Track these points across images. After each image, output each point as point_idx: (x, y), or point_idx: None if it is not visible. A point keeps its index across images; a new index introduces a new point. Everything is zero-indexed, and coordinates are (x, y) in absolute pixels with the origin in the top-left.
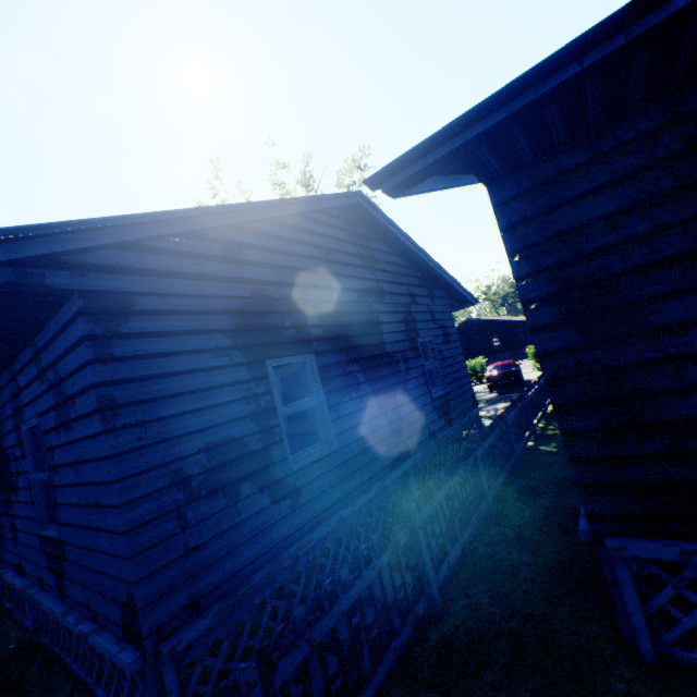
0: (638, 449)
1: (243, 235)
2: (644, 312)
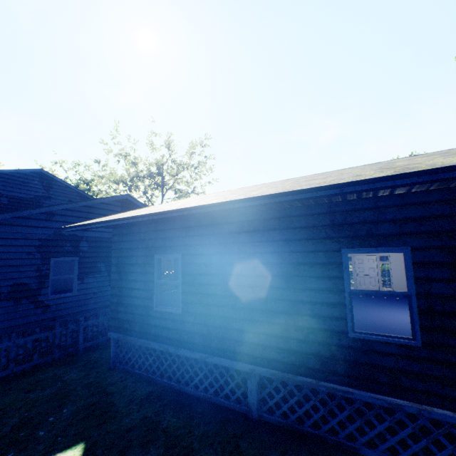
0: (121, 309)
1: (58, 210)
2: (128, 275)
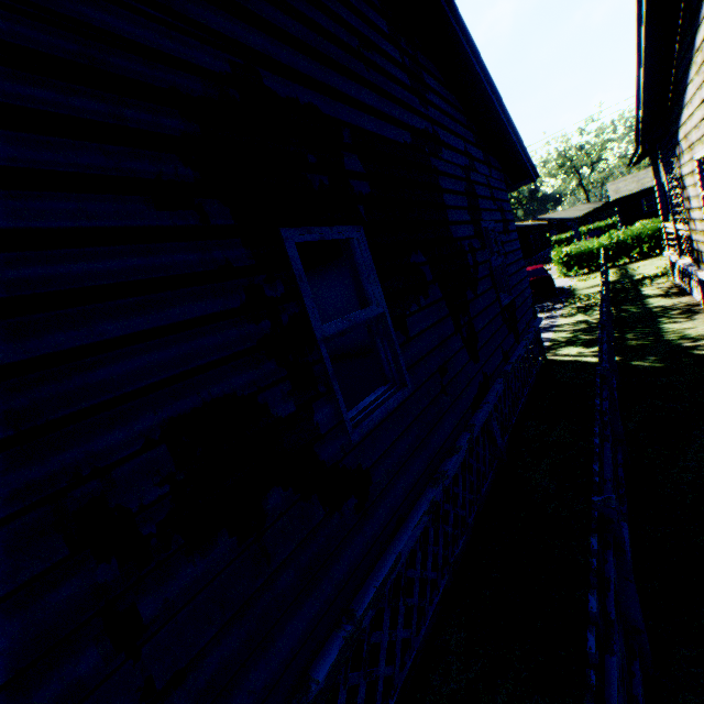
0: None
1: None
2: None
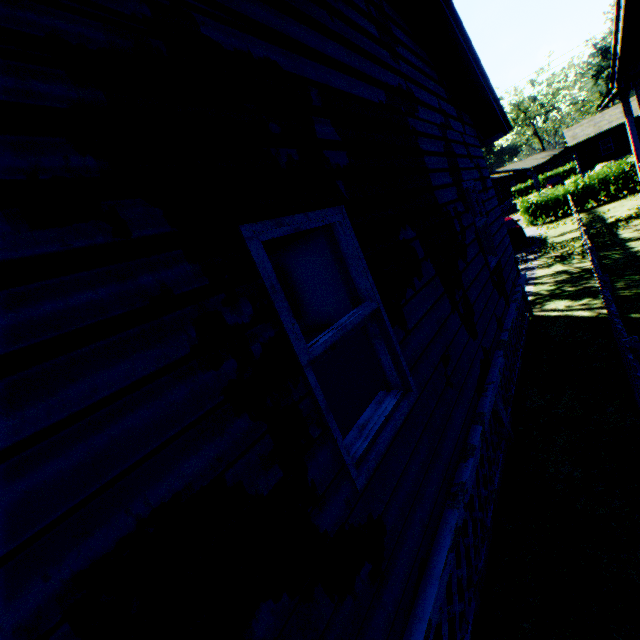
0: None
1: None
2: None
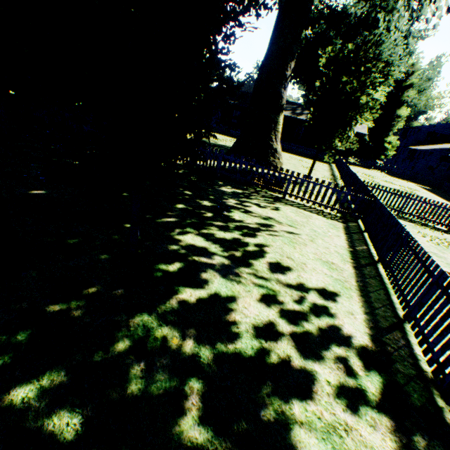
0: None
1: None
2: None
